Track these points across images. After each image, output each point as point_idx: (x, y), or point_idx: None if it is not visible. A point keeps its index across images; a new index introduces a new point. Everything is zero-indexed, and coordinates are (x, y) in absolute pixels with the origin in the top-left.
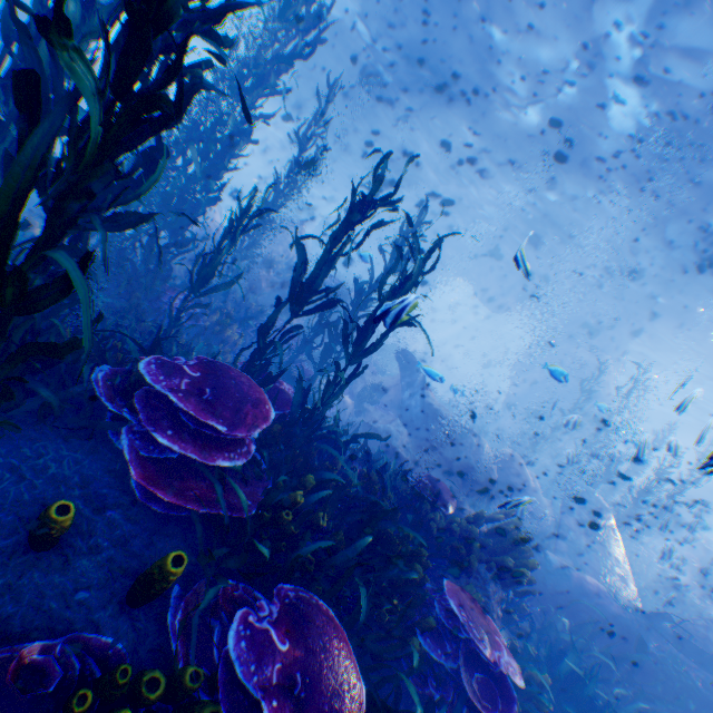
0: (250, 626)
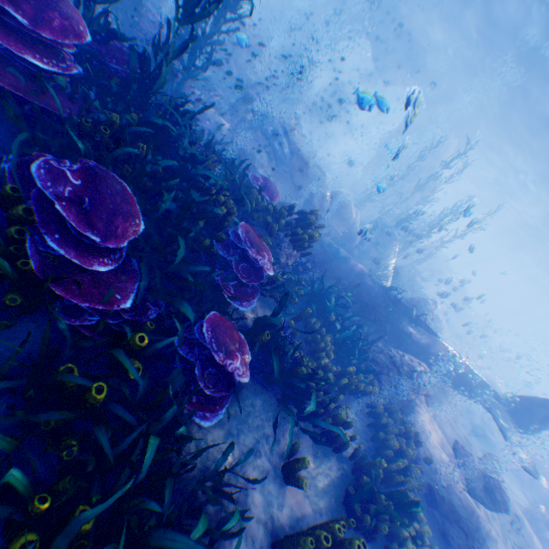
0: (49, 165)
